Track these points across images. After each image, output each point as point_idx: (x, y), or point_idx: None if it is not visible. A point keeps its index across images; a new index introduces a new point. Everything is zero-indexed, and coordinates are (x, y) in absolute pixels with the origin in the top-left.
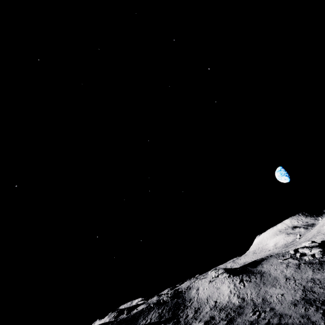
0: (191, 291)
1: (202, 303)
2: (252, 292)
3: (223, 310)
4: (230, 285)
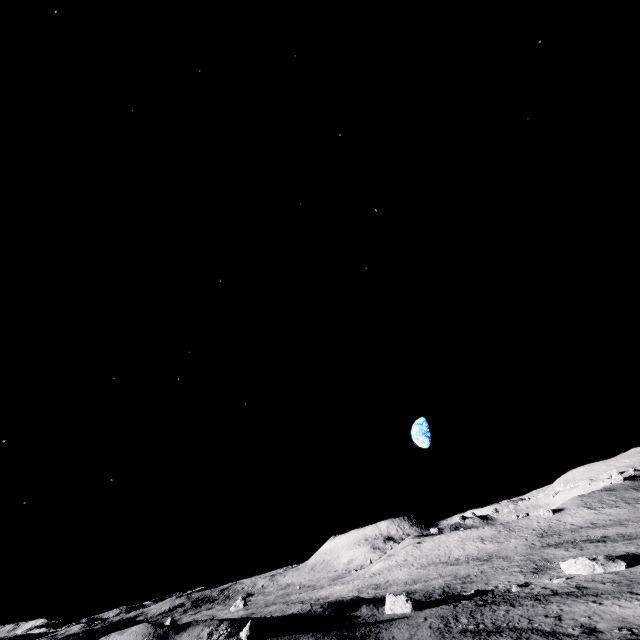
0: None
1: None
2: None
3: None
4: None
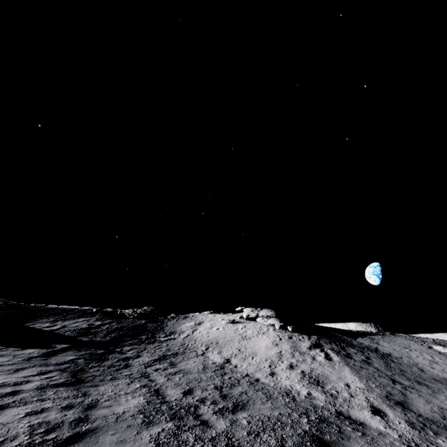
0: (184, 322)
1: (190, 349)
2: (369, 388)
3: (244, 394)
4: (282, 343)
